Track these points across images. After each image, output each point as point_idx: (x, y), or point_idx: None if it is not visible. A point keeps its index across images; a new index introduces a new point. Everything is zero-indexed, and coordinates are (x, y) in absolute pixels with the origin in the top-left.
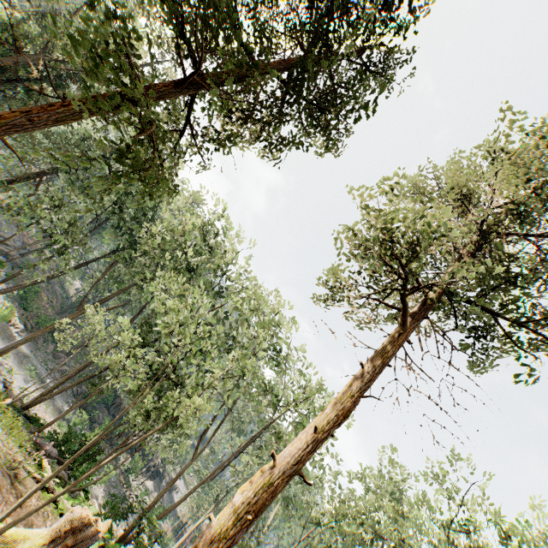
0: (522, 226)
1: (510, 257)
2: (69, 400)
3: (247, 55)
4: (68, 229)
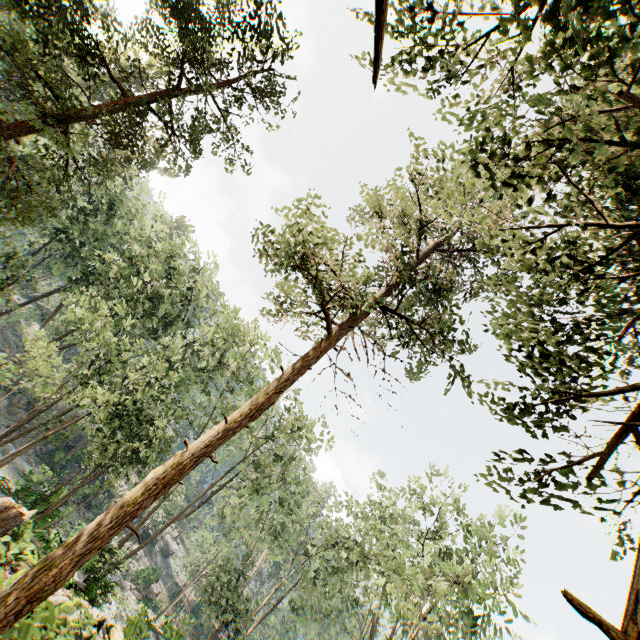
0: (424, 237)
1: (409, 265)
2: (32, 459)
3: (122, 93)
4: (9, 262)
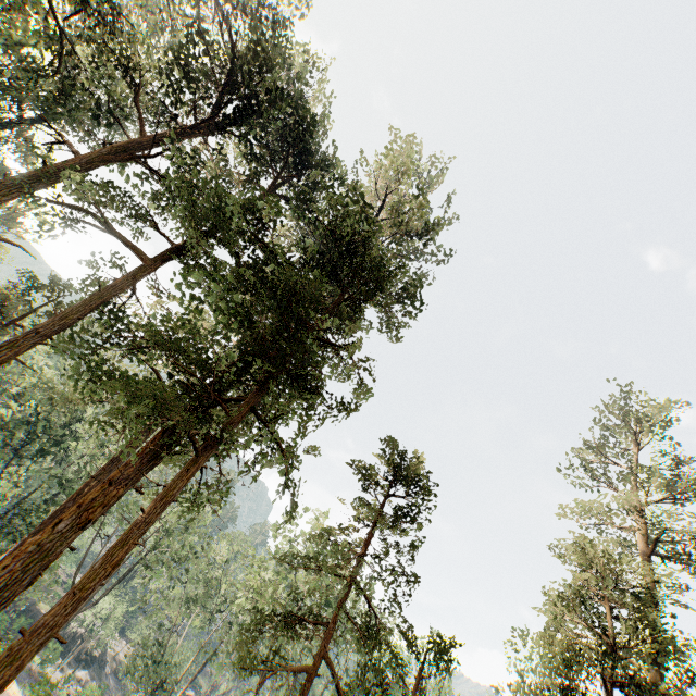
0: None
1: None
2: None
3: None
4: None
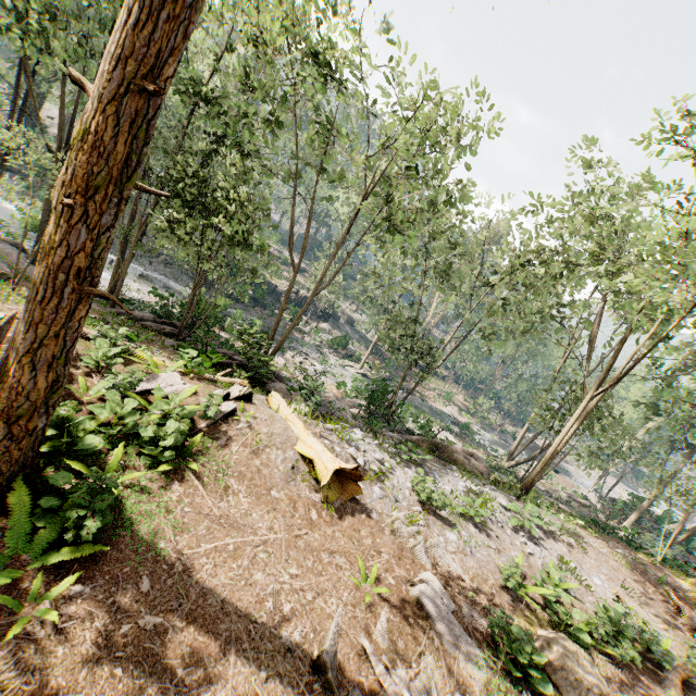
0: None
1: None
2: (189, 284)
3: None
4: None
